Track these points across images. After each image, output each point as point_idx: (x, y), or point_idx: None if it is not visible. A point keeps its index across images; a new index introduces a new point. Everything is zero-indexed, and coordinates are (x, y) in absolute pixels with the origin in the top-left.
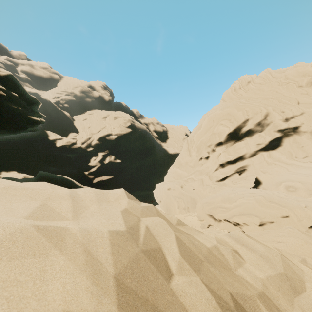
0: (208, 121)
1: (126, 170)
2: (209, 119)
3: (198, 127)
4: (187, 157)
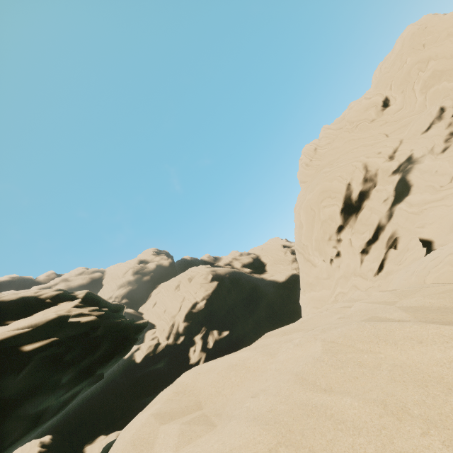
0: (306, 212)
1: (243, 340)
2: (304, 210)
3: (298, 227)
4: (312, 269)
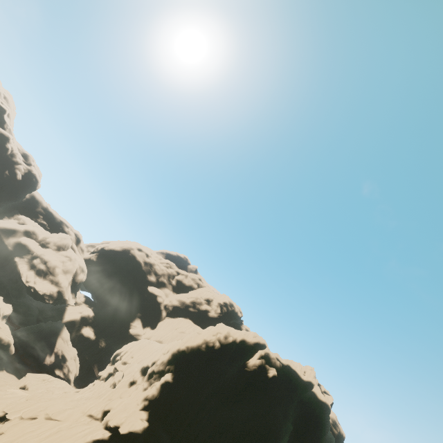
0: None
1: None
2: None
3: None
4: None
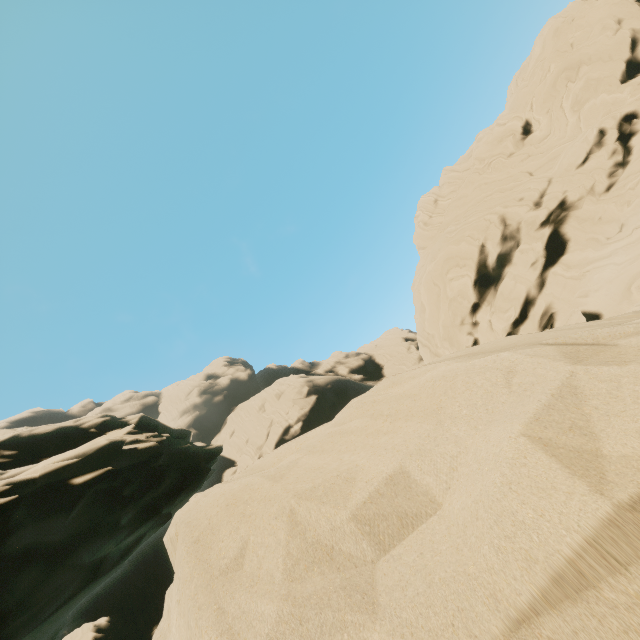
0: (427, 289)
1: None
2: (425, 286)
3: (419, 310)
4: None
